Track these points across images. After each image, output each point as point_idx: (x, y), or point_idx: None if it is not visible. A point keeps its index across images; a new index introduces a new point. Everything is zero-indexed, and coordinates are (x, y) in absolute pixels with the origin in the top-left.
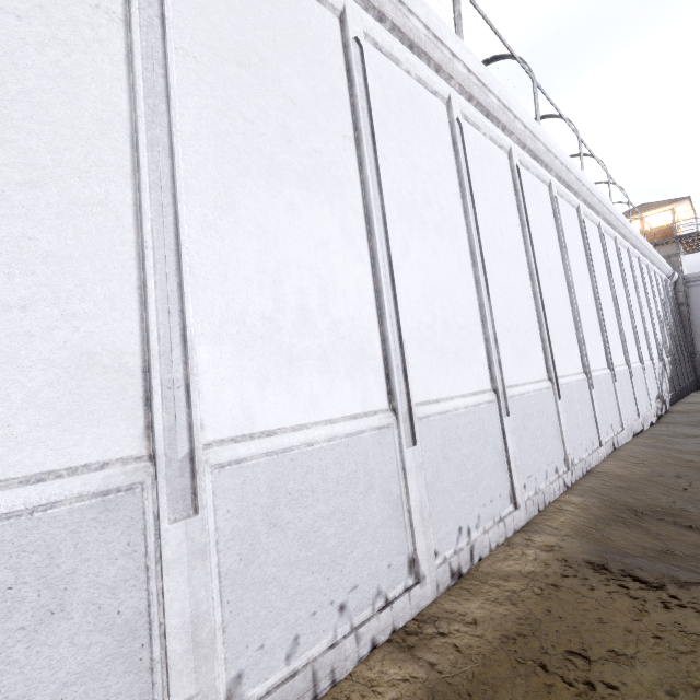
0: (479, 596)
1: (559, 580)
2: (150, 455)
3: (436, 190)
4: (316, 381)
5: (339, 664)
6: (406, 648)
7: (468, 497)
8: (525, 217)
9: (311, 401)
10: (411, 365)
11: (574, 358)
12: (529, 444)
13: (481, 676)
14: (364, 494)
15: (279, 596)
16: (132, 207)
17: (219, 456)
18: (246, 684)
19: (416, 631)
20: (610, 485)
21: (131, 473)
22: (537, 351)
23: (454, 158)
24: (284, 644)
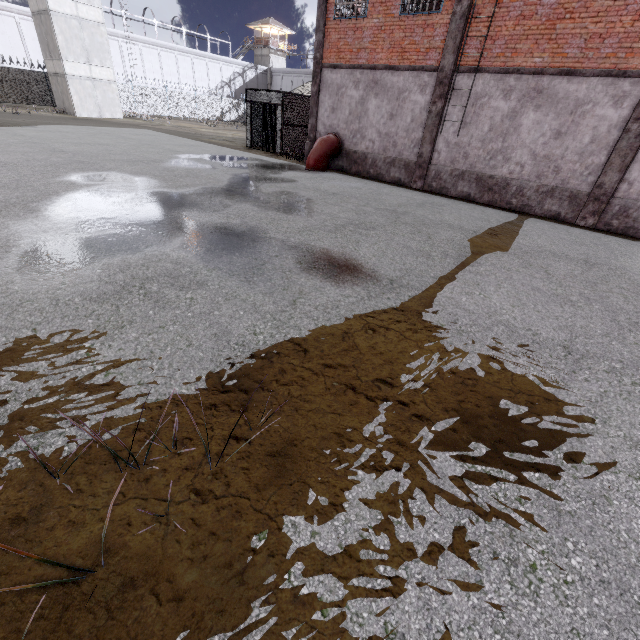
0: None
1: None
2: None
3: None
4: None
5: None
6: None
7: None
8: None
9: None
10: None
11: None
12: None
13: None
14: None
15: None
16: None
17: None
18: None
19: None
20: None
21: None
22: None
23: None
24: None
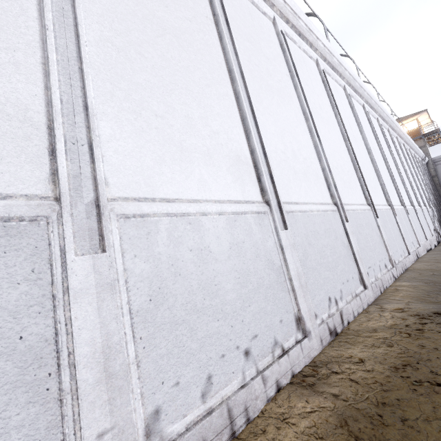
0: (358, 345)
1: (420, 327)
2: (56, 197)
3: (274, 69)
4: (204, 170)
5: (251, 403)
6: (307, 386)
7: (331, 275)
8: (333, 101)
9: (201, 184)
10: (275, 175)
11: (380, 195)
12: (365, 245)
13: (385, 400)
14: (253, 261)
15: (189, 337)
16: (36, 6)
17: (123, 208)
18: (164, 420)
19: (312, 374)
20: (426, 274)
21: (35, 206)
22: (357, 185)
23: (282, 54)
24: (199, 383)
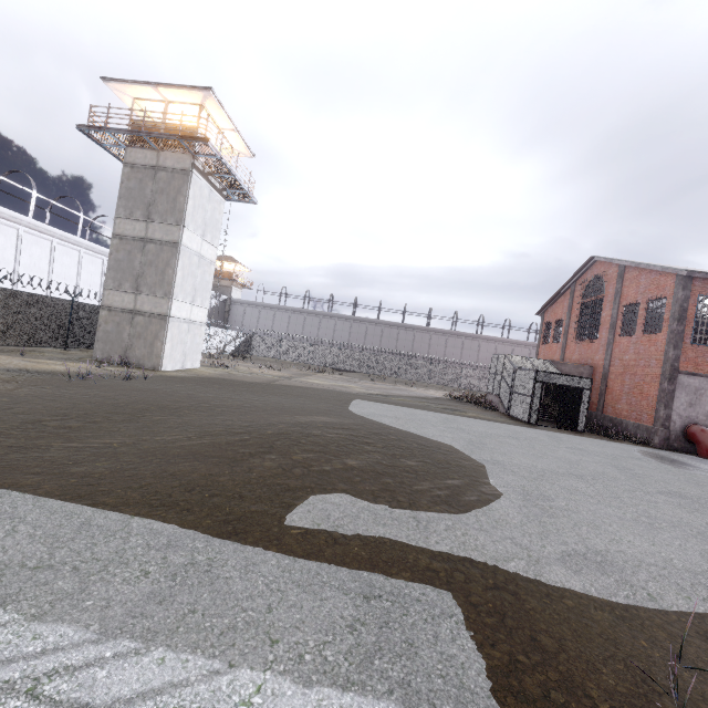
0: None
1: None
2: None
3: (4, 254)
4: None
5: None
6: None
7: None
8: (54, 262)
9: None
10: None
11: None
12: None
13: None
14: None
15: None
16: None
17: None
18: None
19: None
20: None
21: None
22: None
23: (17, 245)
24: None
